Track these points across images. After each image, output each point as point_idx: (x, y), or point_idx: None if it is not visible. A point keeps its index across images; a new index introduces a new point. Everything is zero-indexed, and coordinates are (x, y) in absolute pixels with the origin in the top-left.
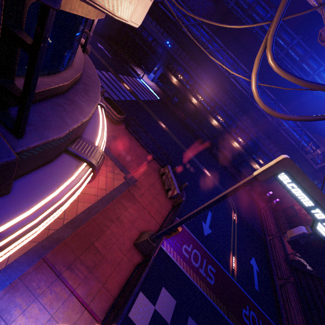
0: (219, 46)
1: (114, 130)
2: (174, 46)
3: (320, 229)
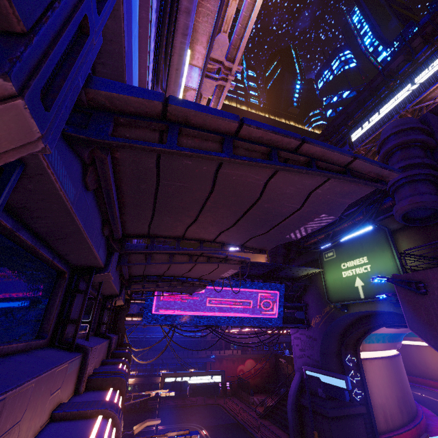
0: None
1: None
2: None
3: (190, 382)
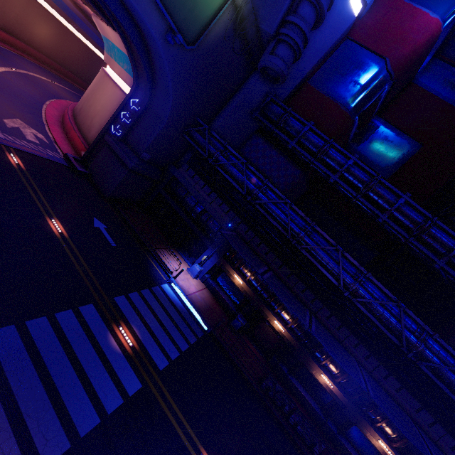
0: (323, 239)
1: None
2: (240, 226)
3: None
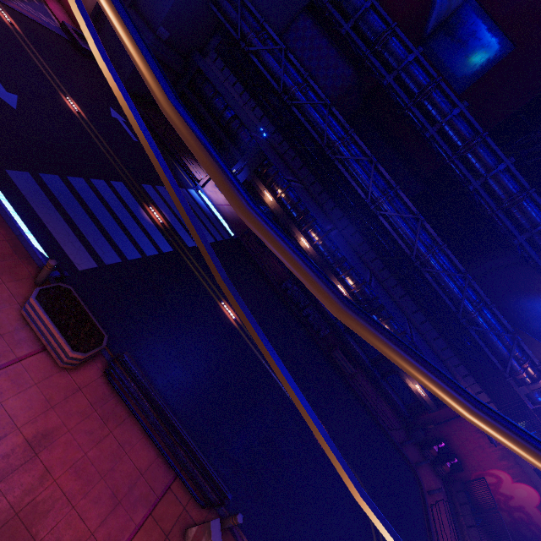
0: (360, 152)
1: (48, 406)
2: (274, 136)
3: None
